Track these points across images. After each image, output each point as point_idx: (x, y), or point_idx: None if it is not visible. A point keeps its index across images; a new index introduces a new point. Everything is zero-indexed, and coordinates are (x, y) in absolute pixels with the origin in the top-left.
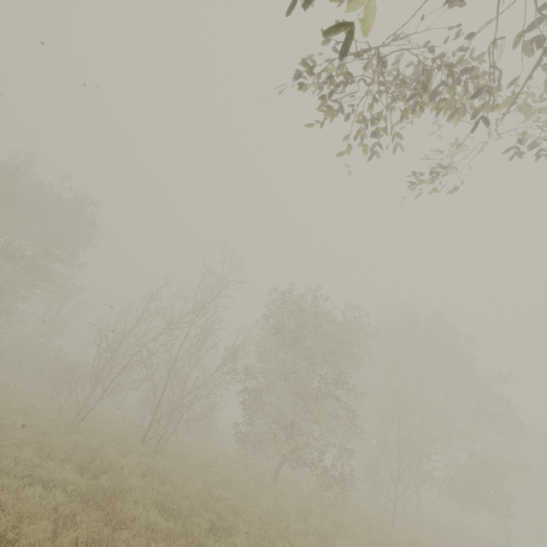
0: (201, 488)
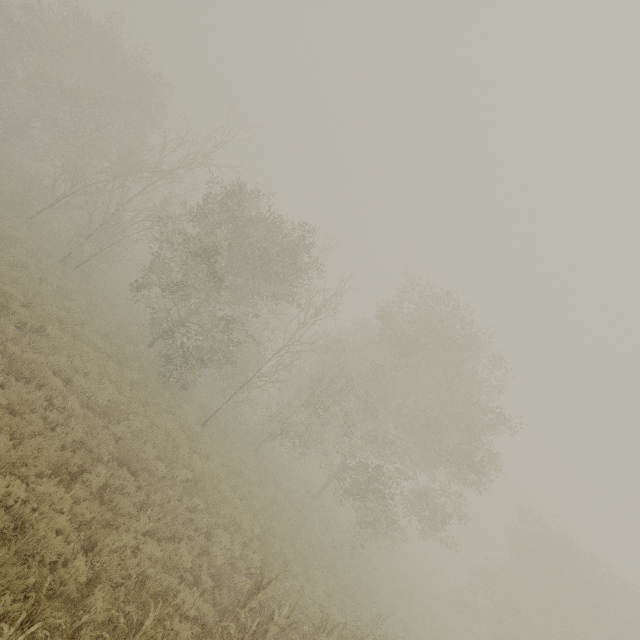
0: (28, 262)
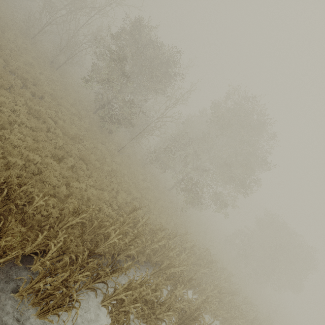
0: (33, 63)
